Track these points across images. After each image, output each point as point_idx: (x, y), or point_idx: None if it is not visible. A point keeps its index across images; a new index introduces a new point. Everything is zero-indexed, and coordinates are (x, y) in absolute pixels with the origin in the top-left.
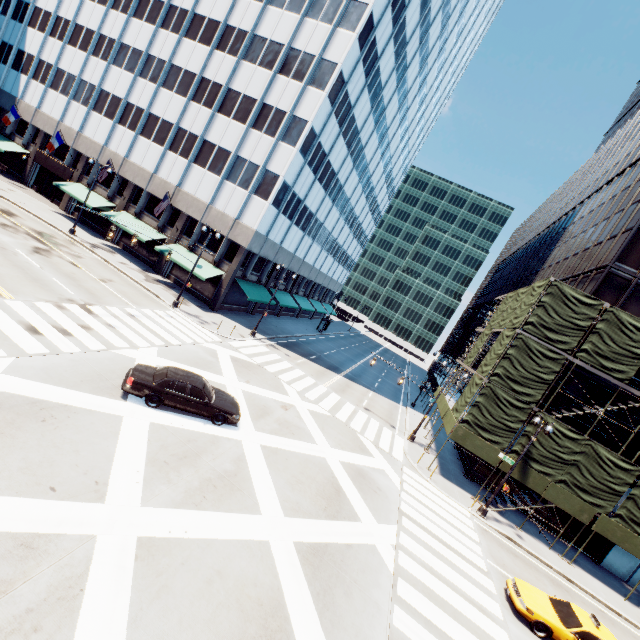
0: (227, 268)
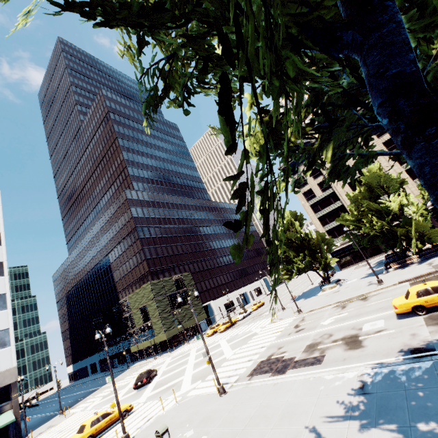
0: (9, 406)
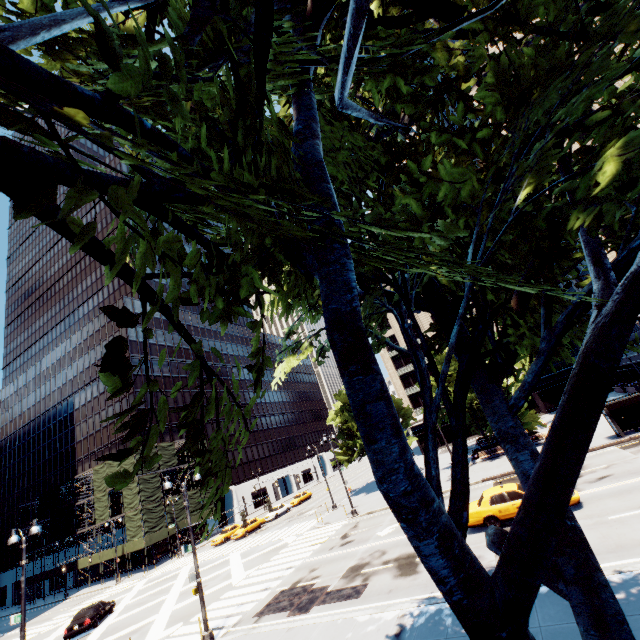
0: None
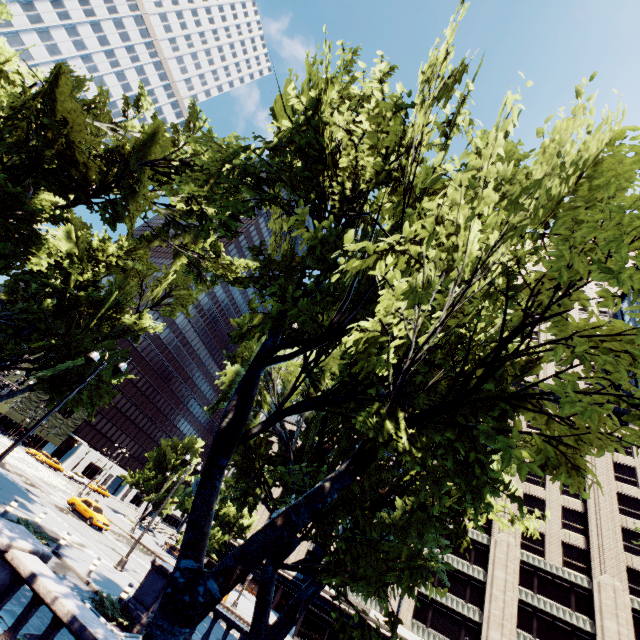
0: None
